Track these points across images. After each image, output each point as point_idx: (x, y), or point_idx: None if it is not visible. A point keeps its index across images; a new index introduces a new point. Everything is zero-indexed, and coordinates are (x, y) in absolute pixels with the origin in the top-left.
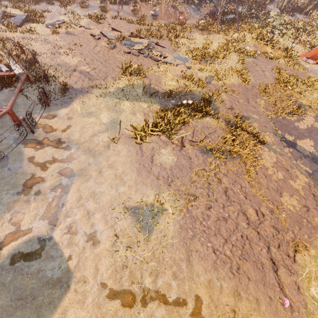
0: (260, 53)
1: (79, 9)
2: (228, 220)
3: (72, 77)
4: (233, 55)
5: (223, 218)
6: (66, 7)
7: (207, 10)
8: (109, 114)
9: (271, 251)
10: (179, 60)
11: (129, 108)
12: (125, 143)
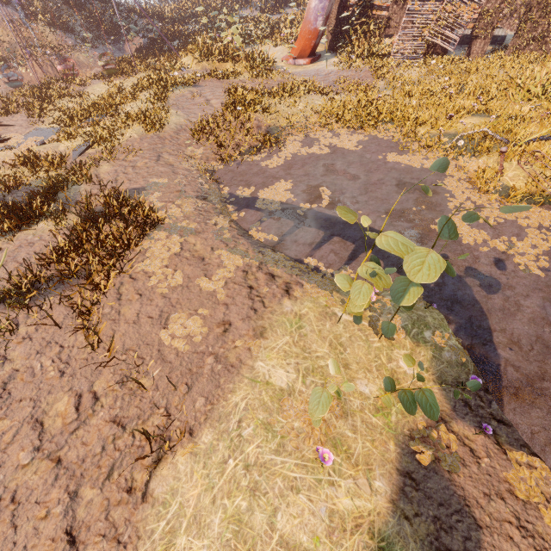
0: (205, 75)
1: None
2: None
3: None
4: (145, 93)
5: None
6: None
7: (134, 46)
8: None
9: (77, 502)
10: (35, 137)
11: None
12: None
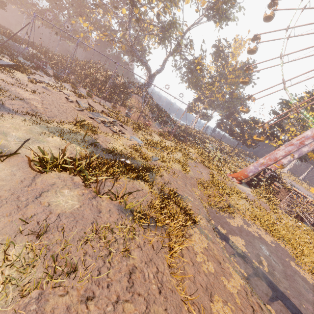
0: (200, 161)
1: (70, 87)
2: None
3: (13, 100)
4: (179, 153)
5: None
6: (59, 81)
7: (167, 129)
8: (25, 136)
9: None
10: (134, 139)
11: (57, 142)
12: (15, 165)
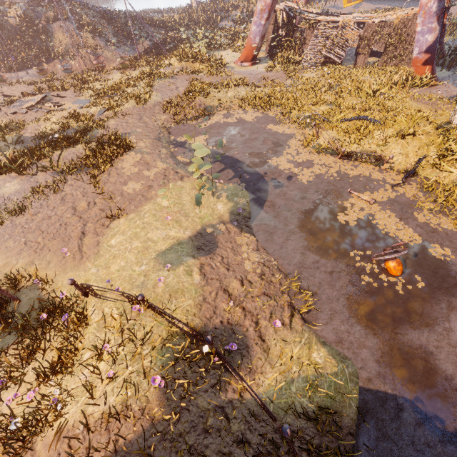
0: (179, 72)
1: None
2: (53, 217)
3: None
4: (141, 82)
5: (49, 217)
6: None
7: (143, 47)
8: None
9: (86, 226)
10: (77, 104)
11: None
12: None
